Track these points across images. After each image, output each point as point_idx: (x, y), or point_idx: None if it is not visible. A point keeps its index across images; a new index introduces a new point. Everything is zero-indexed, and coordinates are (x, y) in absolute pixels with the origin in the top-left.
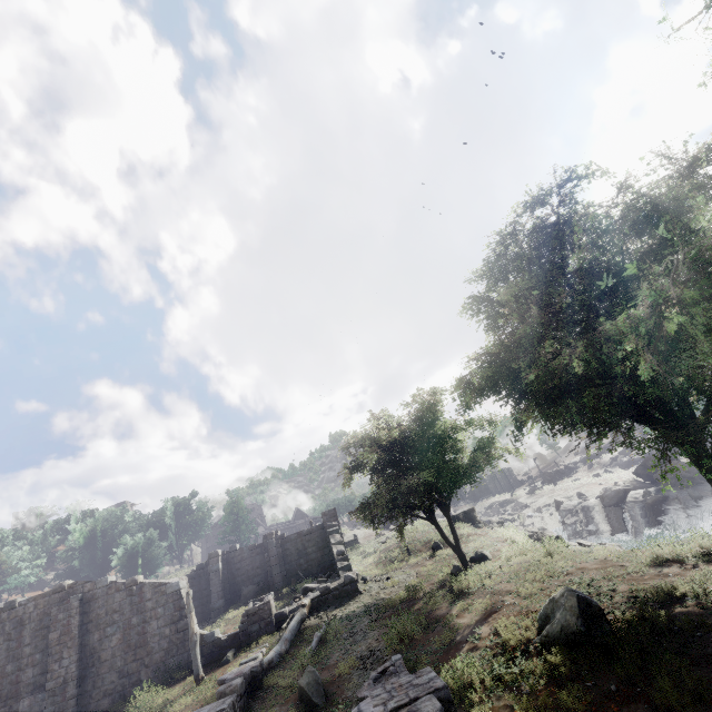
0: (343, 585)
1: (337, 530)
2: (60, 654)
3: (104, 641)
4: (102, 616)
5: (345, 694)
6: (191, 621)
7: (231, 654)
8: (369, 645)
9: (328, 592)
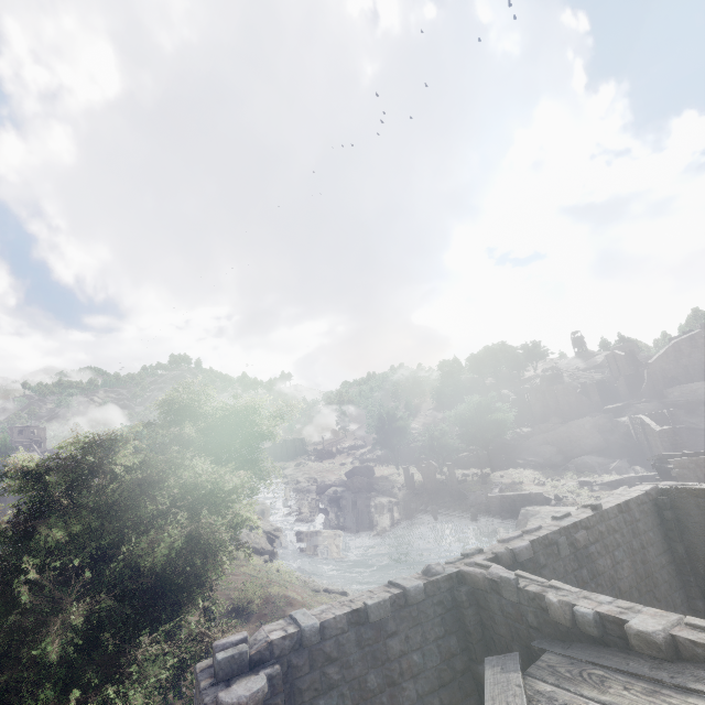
0: None
1: None
2: None
3: None
4: None
5: None
6: None
7: None
8: None
9: None
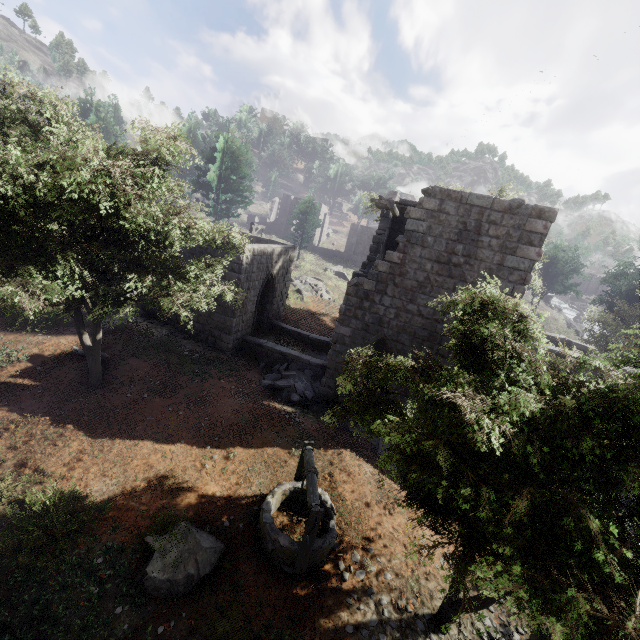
0: None
1: None
2: None
3: None
4: None
5: None
6: None
7: None
8: None
9: None
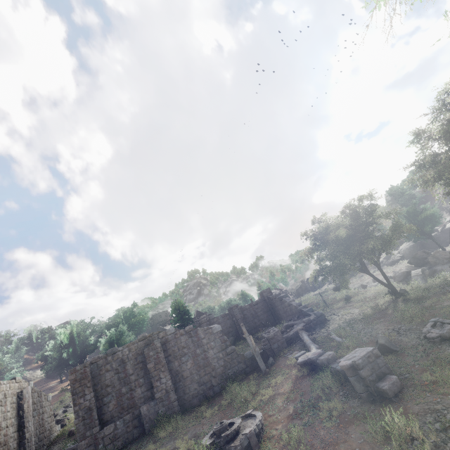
0: (317, 317)
1: (286, 295)
2: (158, 376)
3: (182, 366)
4: (176, 351)
5: (409, 344)
6: (252, 340)
7: (273, 359)
8: (386, 329)
9: (310, 322)
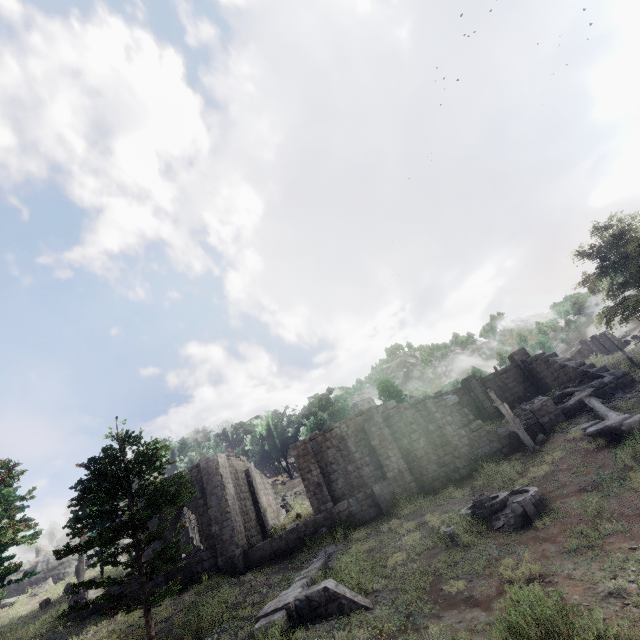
0: (616, 379)
1: (554, 353)
2: (386, 454)
3: (413, 444)
4: (403, 428)
5: None
6: (507, 409)
7: (544, 436)
8: None
9: (604, 385)
